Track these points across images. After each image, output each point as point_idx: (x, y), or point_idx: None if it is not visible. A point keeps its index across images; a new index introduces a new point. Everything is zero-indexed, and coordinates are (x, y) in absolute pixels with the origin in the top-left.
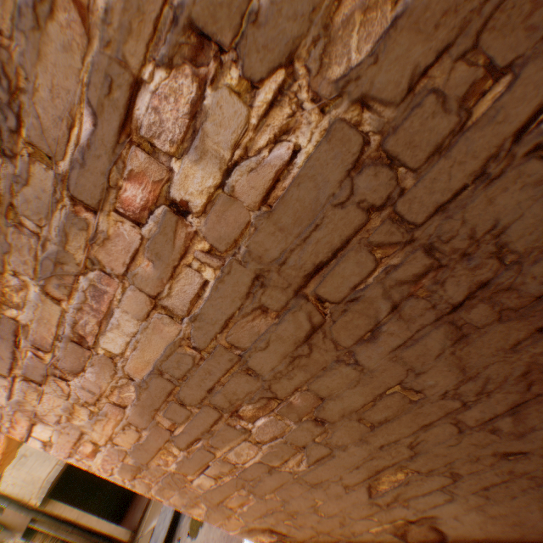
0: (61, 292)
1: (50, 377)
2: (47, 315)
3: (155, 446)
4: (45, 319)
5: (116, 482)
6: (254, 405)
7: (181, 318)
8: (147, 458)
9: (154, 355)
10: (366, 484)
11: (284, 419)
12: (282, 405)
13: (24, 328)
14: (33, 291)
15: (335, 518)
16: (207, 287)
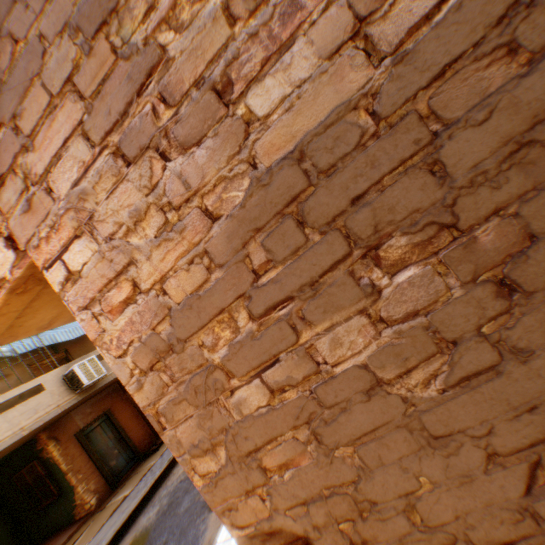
0: (245, 7)
1: (147, 152)
2: (206, 43)
3: (217, 305)
4: (199, 50)
5: (120, 374)
6: (410, 239)
7: (382, 59)
8: (191, 329)
9: (310, 123)
10: (529, 458)
11: (447, 275)
12: (456, 242)
13: (164, 64)
14: (211, 5)
15: (435, 539)
16: (445, 5)
